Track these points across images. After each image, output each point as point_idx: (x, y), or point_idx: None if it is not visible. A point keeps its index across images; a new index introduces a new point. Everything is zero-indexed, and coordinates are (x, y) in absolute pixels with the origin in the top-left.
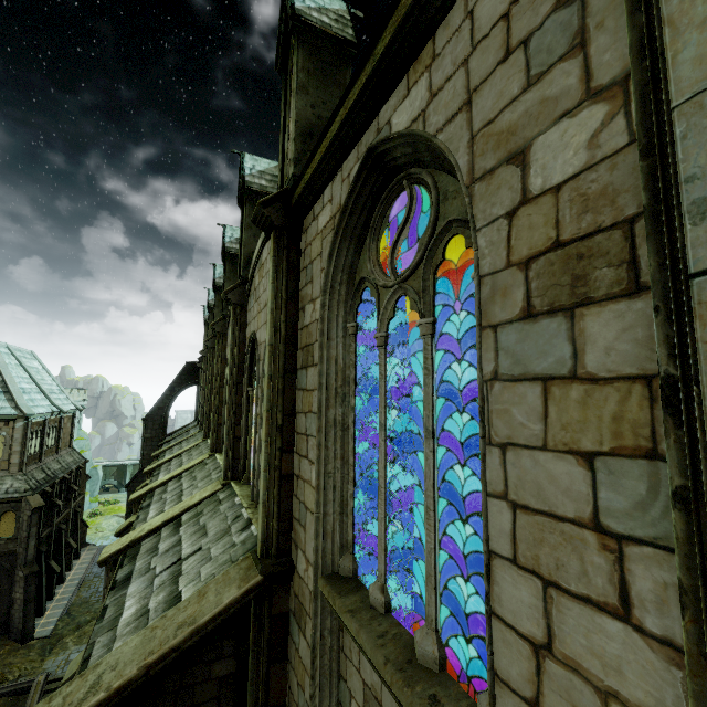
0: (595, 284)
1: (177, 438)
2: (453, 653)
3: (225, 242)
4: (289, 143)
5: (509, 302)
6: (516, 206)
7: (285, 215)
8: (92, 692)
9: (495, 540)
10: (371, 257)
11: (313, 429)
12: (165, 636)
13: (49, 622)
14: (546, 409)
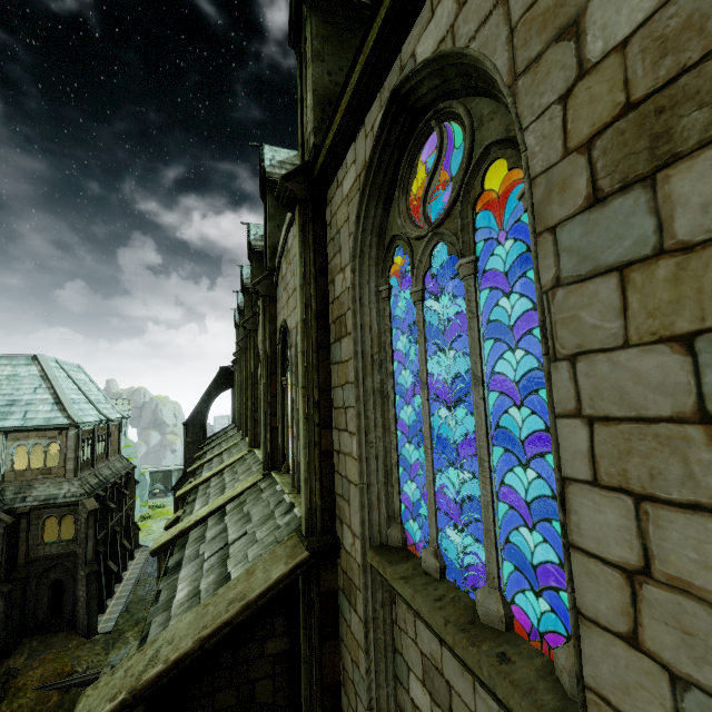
0: (683, 135)
1: (216, 440)
2: (520, 612)
3: (250, 240)
4: (308, 116)
5: (570, 194)
6: (571, 84)
7: (308, 188)
8: (151, 664)
9: (569, 465)
10: (401, 213)
11: (351, 399)
12: (217, 612)
13: (110, 618)
14: (624, 301)
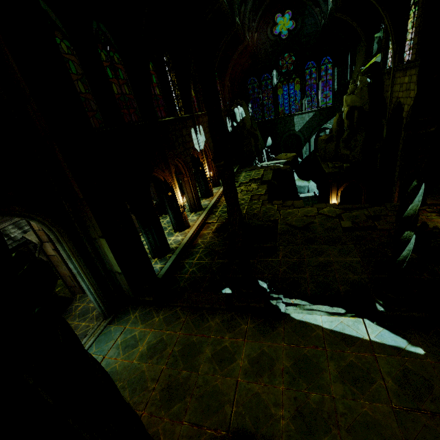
0: None
1: None
2: None
3: None
4: None
5: None
6: None
7: None
8: None
9: None
10: None
11: None
12: None
13: None
14: None
